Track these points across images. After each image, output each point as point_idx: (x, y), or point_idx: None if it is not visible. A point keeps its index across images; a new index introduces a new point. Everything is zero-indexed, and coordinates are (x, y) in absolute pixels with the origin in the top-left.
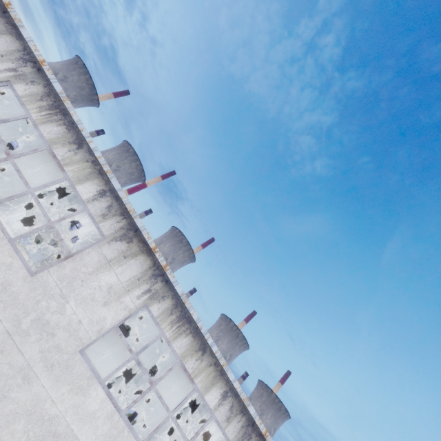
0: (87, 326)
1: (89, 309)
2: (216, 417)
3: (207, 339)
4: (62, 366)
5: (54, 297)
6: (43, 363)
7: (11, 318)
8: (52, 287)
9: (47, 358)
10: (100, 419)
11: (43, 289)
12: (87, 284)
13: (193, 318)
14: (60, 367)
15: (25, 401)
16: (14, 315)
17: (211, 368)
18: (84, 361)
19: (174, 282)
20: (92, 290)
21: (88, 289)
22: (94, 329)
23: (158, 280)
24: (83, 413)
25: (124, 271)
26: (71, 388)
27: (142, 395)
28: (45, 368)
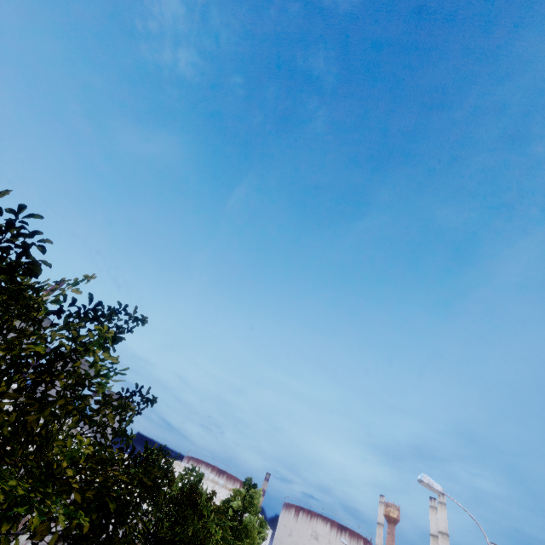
0: None
1: None
2: None
3: None
4: None
5: None
6: None
7: None
8: None
9: None
10: None
11: None
12: None
13: None
14: None
15: None
16: None
17: None
18: None
19: None
20: None
21: None
22: None
23: None
24: None
25: None
26: None
27: None
28: None
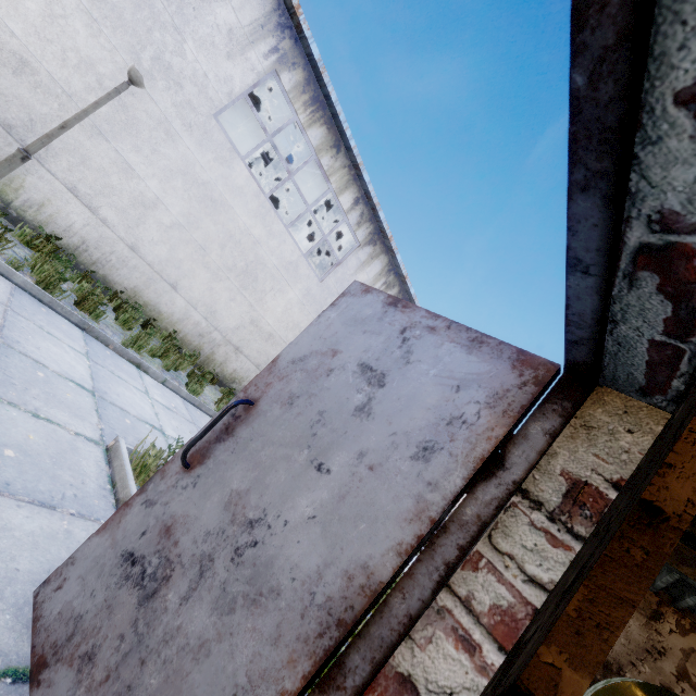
0: (214, 84)
1: (212, 60)
2: (348, 220)
3: (345, 130)
4: (200, 129)
5: (166, 28)
6: (181, 121)
7: (126, 48)
8: (160, 11)
9: (183, 116)
10: (248, 196)
11: (149, 11)
12: (201, 17)
13: (330, 101)
14: (199, 131)
15: (175, 160)
16: (129, 45)
17: (346, 171)
18: (221, 130)
19: (310, 38)
20: (210, 29)
21: (204, 26)
22: (224, 91)
23: (286, 36)
24: (232, 186)
25: (243, 8)
26: (215, 158)
27: (282, 183)
28: (184, 127)
